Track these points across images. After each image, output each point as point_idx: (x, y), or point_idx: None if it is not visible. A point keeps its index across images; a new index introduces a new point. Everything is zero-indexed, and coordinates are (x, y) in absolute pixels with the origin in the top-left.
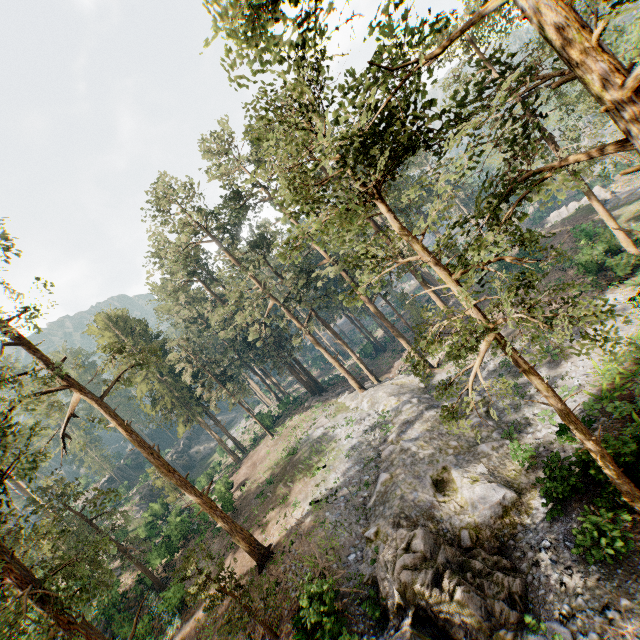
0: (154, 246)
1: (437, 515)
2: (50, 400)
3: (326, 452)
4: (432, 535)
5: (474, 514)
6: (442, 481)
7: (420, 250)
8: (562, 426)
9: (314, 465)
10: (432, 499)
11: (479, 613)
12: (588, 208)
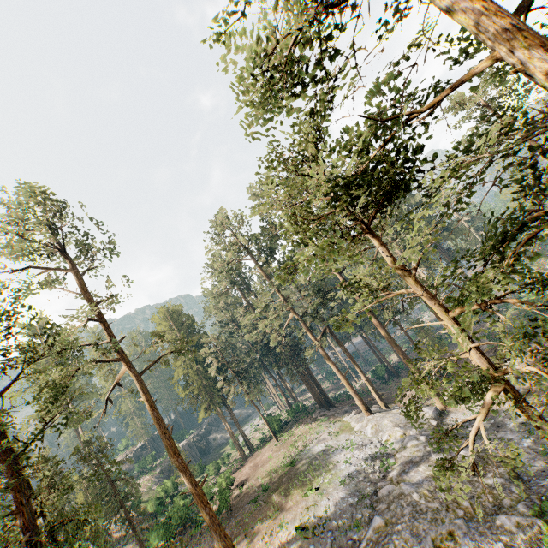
0: (209, 260)
1: None
2: (106, 369)
3: (322, 472)
4: None
5: None
6: None
7: (414, 282)
8: None
9: (308, 484)
10: None
11: None
12: None
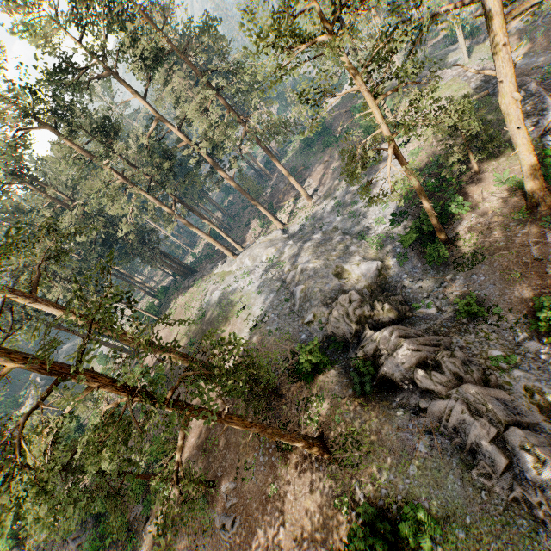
0: None
1: (347, 289)
2: None
3: (236, 300)
4: (357, 292)
5: (366, 279)
6: (338, 274)
7: (360, 80)
8: (391, 220)
9: (232, 312)
10: (339, 283)
11: (397, 311)
12: (349, 96)
